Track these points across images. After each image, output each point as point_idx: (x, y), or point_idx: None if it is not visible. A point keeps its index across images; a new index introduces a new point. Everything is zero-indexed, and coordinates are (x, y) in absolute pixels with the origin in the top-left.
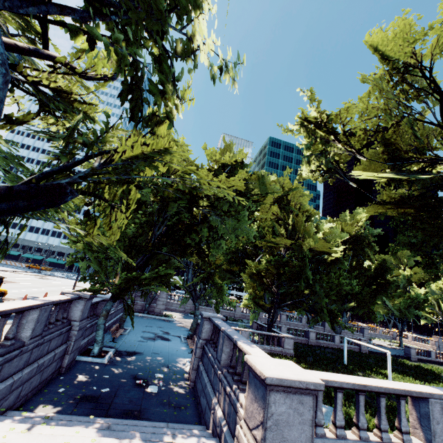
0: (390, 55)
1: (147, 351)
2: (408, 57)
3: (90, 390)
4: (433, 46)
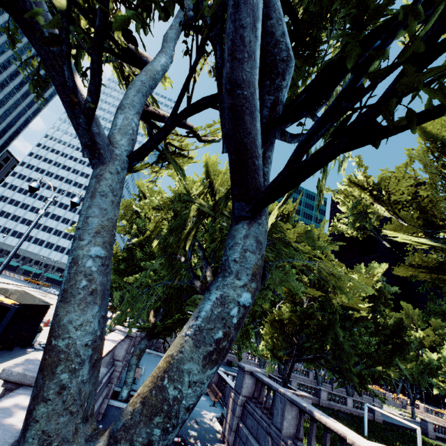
0: (429, 134)
1: None
2: None
3: None
4: None
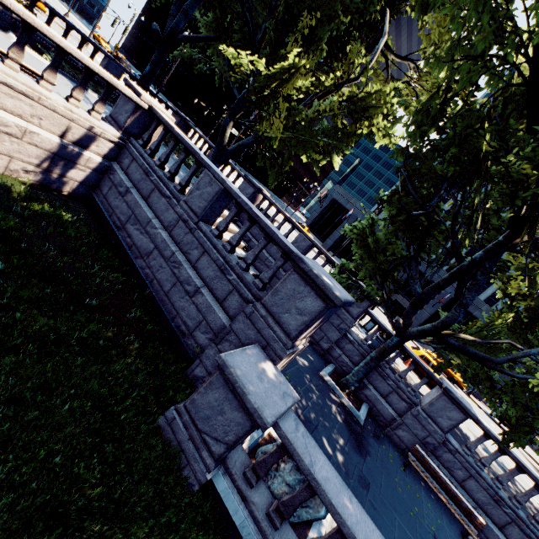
0: None
1: (374, 479)
2: None
3: None
4: None
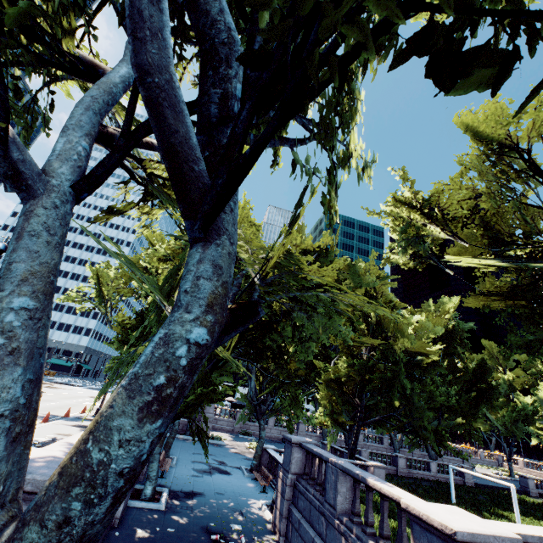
0: (482, 135)
1: (208, 490)
2: (503, 138)
3: None
4: (530, 129)
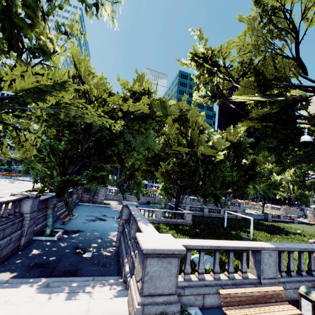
0: None
1: (88, 229)
2: (274, 0)
3: (40, 260)
4: None
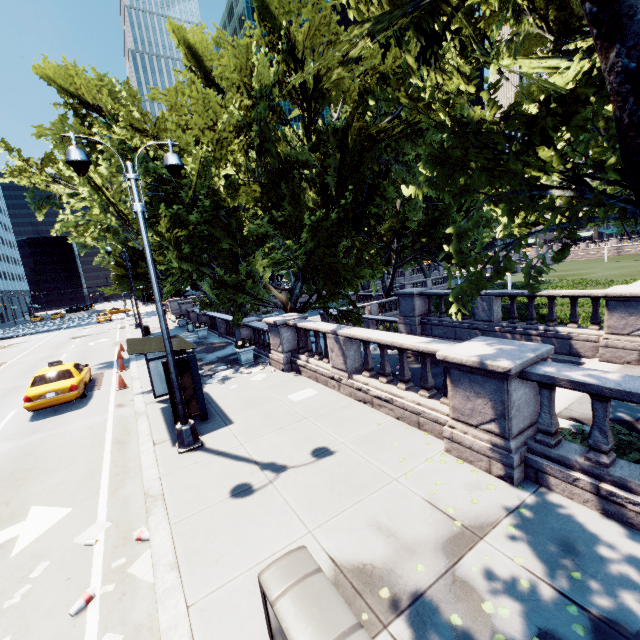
0: None
1: None
2: None
3: None
4: None
